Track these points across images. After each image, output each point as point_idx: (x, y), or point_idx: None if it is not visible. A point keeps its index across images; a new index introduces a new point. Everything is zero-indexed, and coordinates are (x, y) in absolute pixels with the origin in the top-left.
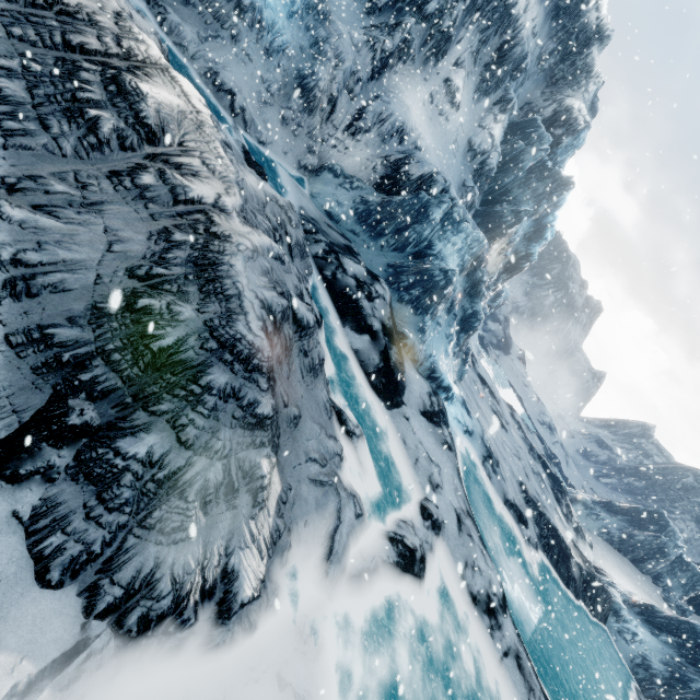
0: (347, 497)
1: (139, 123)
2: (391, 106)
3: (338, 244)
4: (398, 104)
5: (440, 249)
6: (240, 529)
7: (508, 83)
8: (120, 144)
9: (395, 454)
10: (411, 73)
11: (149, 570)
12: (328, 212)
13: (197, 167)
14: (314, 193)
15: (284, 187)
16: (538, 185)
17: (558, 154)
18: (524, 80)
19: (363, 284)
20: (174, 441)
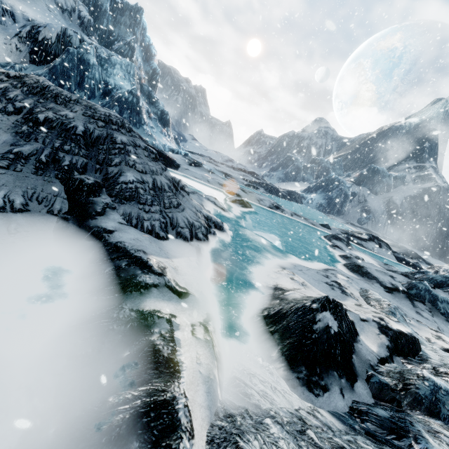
0: (205, 196)
1: None
2: None
3: None
4: None
5: (114, 83)
6: (193, 204)
7: None
8: None
9: (199, 184)
10: None
11: (187, 221)
12: None
13: None
14: None
15: None
16: (124, 19)
17: None
18: None
19: None
20: (138, 173)
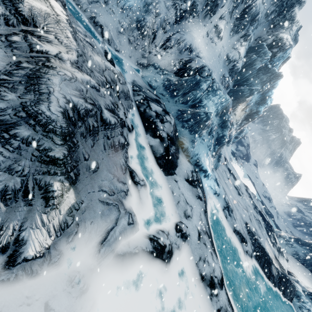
0: (125, 213)
1: (17, 13)
2: (184, 36)
3: (151, 97)
4: (189, 35)
5: (205, 103)
6: (33, 218)
7: (248, 27)
8: (6, 23)
9: (166, 197)
10: (197, 22)
11: None
12: (150, 84)
13: (51, 39)
14: (143, 75)
15: (127, 71)
16: (263, 76)
17: (274, 61)
18: (257, 25)
19: (159, 115)
20: None
